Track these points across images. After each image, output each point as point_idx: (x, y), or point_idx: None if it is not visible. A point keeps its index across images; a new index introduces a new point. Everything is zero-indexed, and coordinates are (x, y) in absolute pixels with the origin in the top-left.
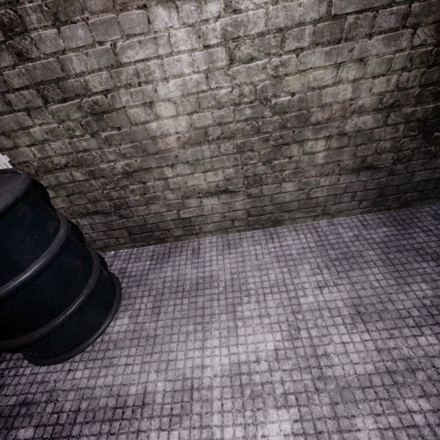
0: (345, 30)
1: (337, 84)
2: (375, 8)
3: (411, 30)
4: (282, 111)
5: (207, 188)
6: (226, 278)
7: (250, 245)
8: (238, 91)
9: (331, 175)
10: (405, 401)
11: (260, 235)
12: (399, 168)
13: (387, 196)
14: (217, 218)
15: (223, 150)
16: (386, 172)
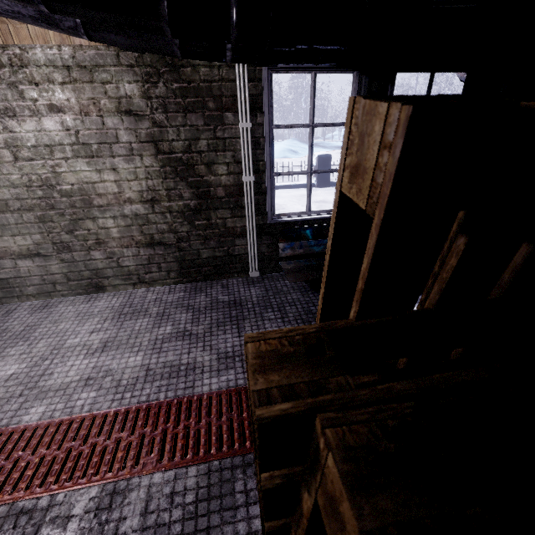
0: (95, 152)
1: (104, 182)
2: (109, 143)
3: (139, 157)
4: (68, 195)
5: (20, 250)
6: (19, 329)
7: (65, 306)
8: (27, 178)
9: (131, 247)
10: (81, 394)
11: (81, 299)
12: (185, 245)
13: (189, 269)
14: (37, 281)
15: (27, 219)
16: (177, 248)
